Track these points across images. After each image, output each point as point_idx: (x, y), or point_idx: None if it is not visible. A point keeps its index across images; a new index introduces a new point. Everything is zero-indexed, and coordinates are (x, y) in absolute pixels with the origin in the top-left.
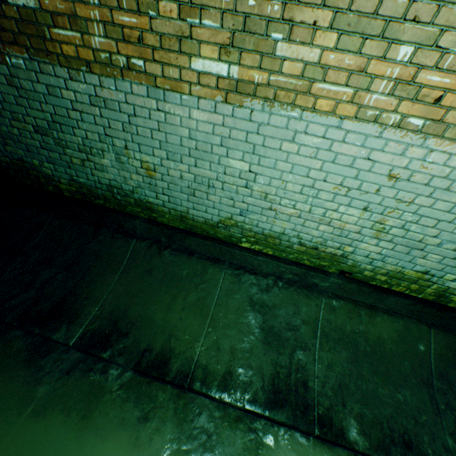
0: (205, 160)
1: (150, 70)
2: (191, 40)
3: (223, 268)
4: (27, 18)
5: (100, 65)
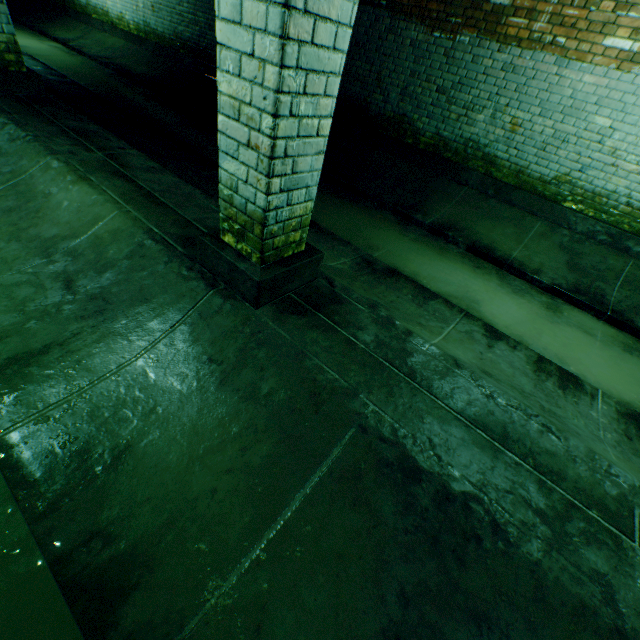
0: (572, 117)
1: (566, 46)
2: (611, 26)
3: (539, 220)
4: (495, 12)
5: (528, 42)
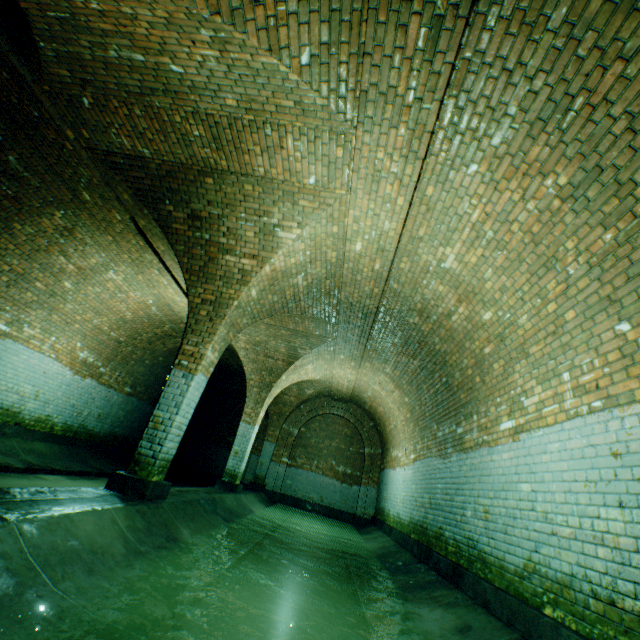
0: None
1: None
2: None
3: None
4: None
5: None
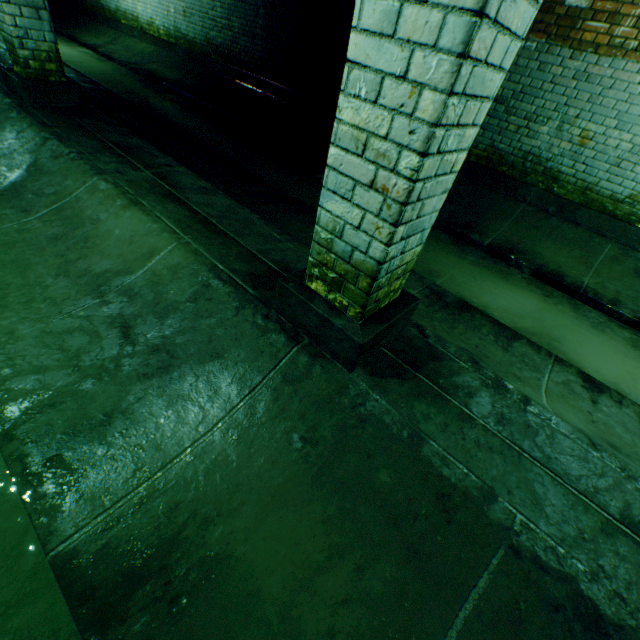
0: None
1: None
2: None
3: (609, 242)
4: (569, 15)
5: (607, 48)
